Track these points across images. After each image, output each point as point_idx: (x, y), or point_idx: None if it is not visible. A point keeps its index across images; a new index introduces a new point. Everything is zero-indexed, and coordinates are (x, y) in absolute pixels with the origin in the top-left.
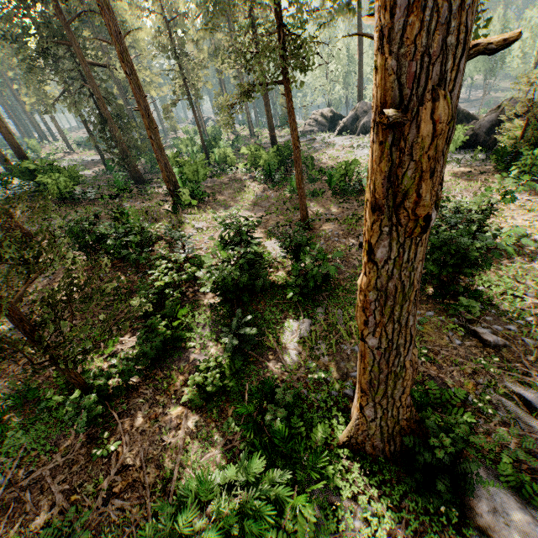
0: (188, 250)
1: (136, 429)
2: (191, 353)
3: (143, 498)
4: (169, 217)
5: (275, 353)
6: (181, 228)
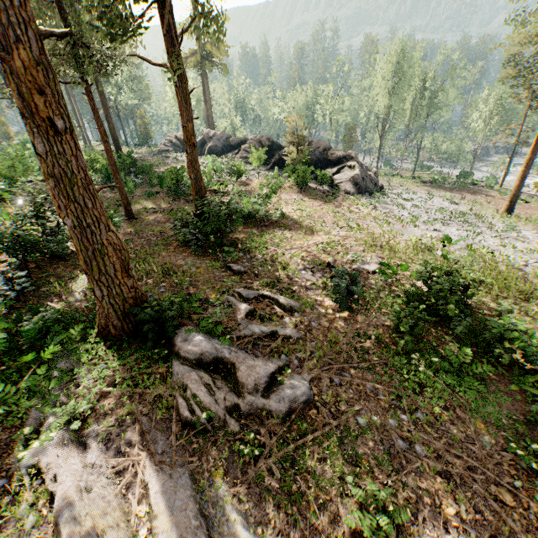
0: None
1: None
2: None
3: None
4: None
5: (61, 297)
6: None
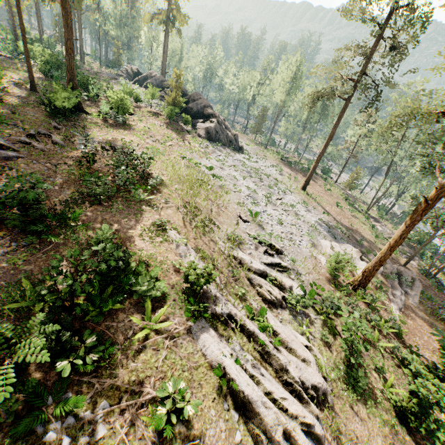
0: None
1: None
2: None
3: None
4: None
5: None
6: None
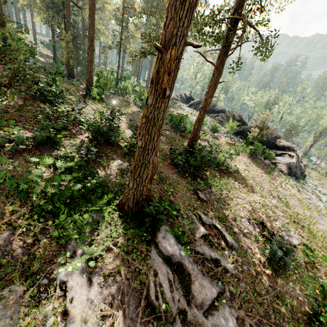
0: (82, 113)
1: None
2: (60, 152)
3: (3, 190)
4: (80, 97)
5: (104, 169)
6: (84, 105)
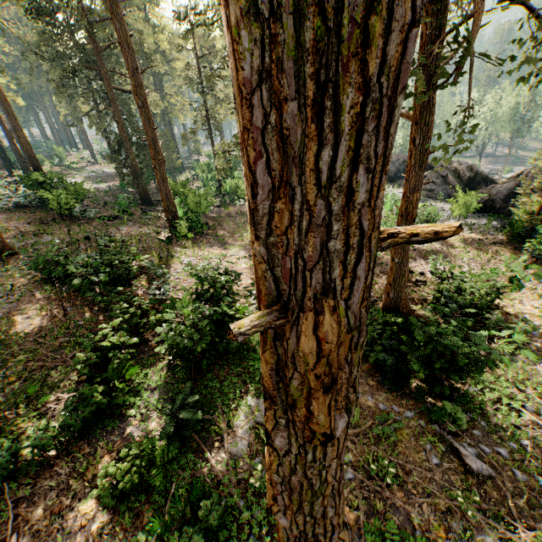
0: (164, 293)
1: (30, 525)
2: (129, 424)
3: None
4: (161, 247)
5: (222, 439)
6: (169, 262)
